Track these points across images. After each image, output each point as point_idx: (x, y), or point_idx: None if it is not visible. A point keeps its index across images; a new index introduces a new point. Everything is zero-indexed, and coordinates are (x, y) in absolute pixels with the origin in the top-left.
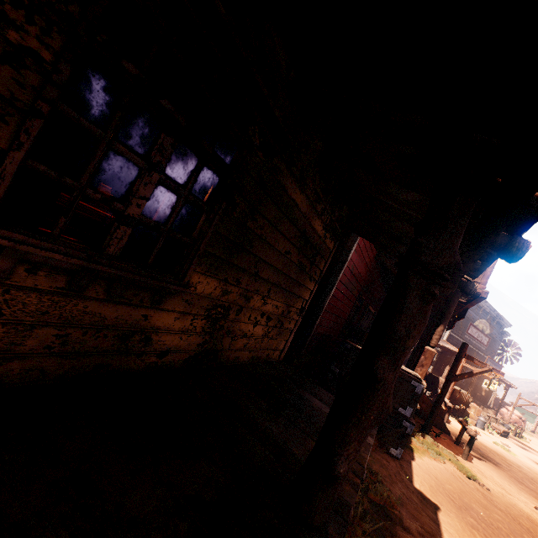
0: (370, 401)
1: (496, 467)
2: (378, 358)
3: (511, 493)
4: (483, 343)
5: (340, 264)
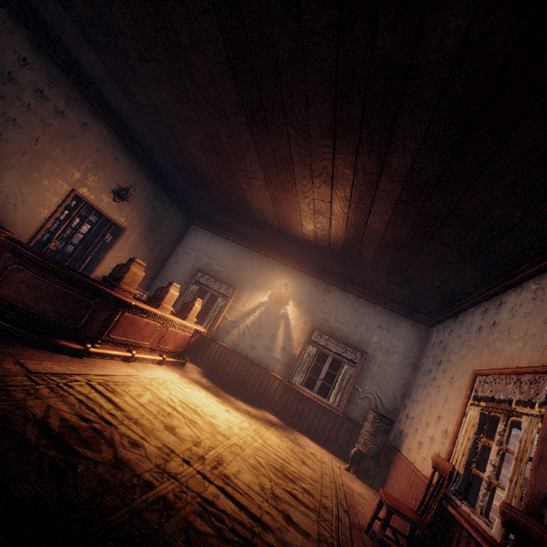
0: None
1: None
2: None
3: None
4: None
5: None
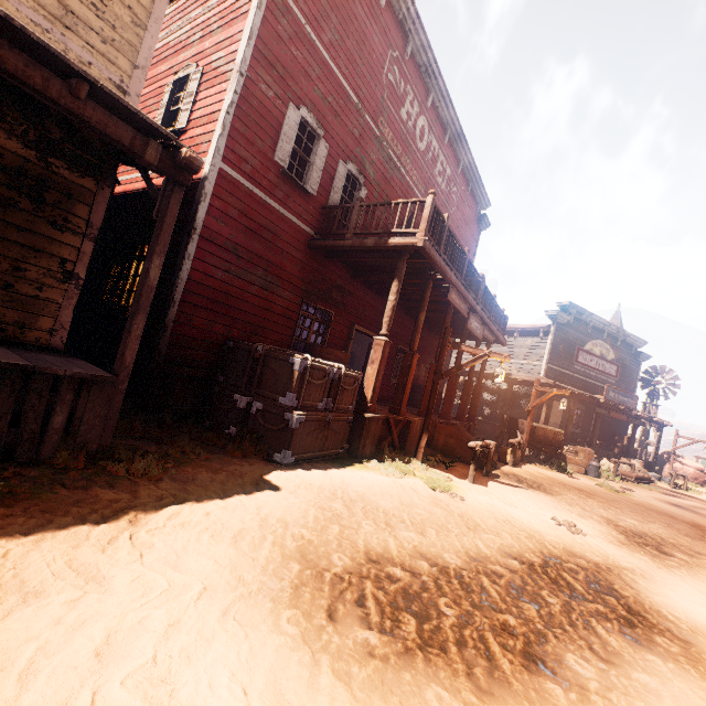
0: None
1: (542, 494)
2: None
3: (520, 507)
4: (610, 373)
5: (187, 235)
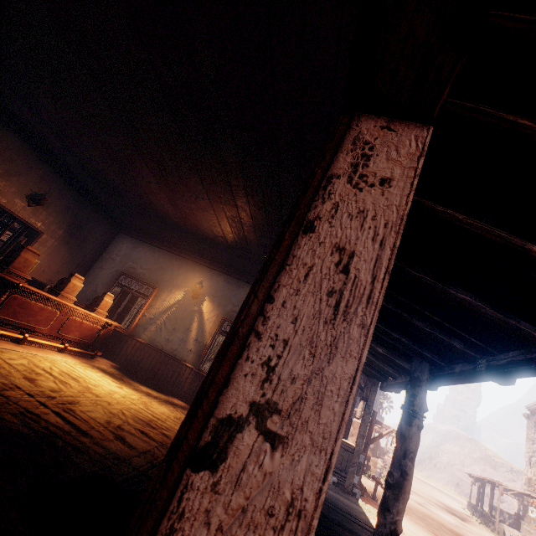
0: (406, 487)
1: None
2: (406, 463)
3: (415, 533)
4: None
5: None
